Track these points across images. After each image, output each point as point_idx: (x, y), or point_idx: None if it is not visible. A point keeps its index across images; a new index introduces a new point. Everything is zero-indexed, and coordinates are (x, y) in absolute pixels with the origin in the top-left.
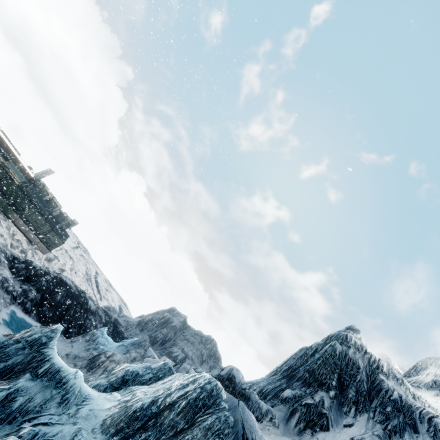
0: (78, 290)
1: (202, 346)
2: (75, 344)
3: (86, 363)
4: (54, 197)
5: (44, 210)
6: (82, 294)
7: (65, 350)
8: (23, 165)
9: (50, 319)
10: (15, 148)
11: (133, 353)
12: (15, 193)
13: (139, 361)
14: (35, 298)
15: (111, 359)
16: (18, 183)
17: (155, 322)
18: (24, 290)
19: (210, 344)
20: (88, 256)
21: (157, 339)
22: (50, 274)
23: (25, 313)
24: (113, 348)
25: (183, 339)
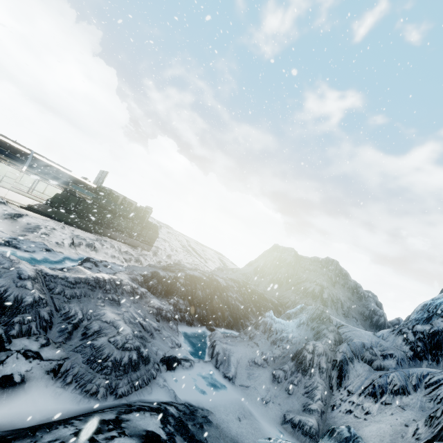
0: (207, 276)
1: (326, 270)
2: (256, 341)
3: (294, 365)
4: (125, 197)
5: (126, 214)
6: (211, 278)
7: (256, 353)
8: (81, 181)
9: (207, 317)
10: (63, 167)
11: (329, 336)
12: (95, 211)
13: (345, 343)
14: (186, 306)
15: (316, 353)
16: (90, 200)
17: (269, 266)
18: (174, 305)
19: (332, 265)
20: (171, 230)
21: (281, 280)
22: (180, 277)
23: (190, 326)
24: (294, 331)
25: (304, 271)
